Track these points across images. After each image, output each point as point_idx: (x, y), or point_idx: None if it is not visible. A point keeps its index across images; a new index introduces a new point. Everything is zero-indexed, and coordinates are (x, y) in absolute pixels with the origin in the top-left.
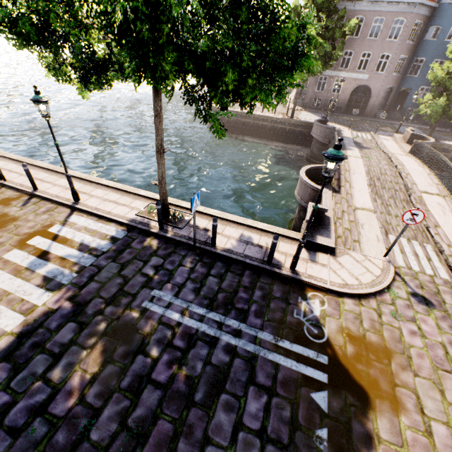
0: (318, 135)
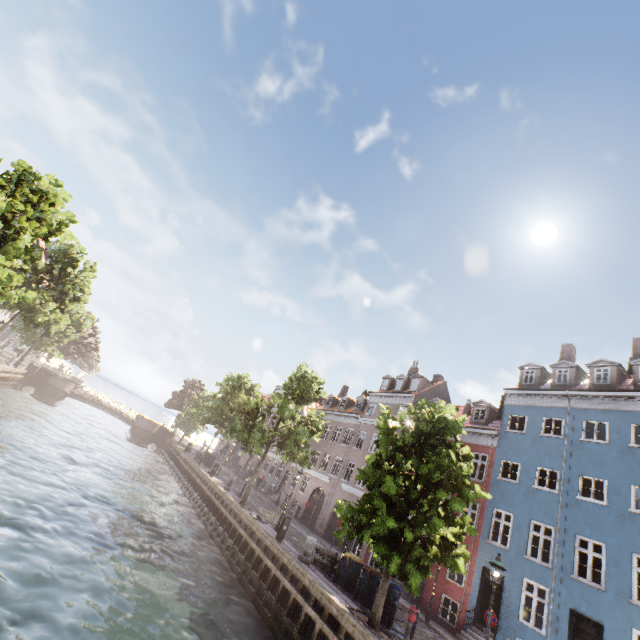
0: (136, 419)
